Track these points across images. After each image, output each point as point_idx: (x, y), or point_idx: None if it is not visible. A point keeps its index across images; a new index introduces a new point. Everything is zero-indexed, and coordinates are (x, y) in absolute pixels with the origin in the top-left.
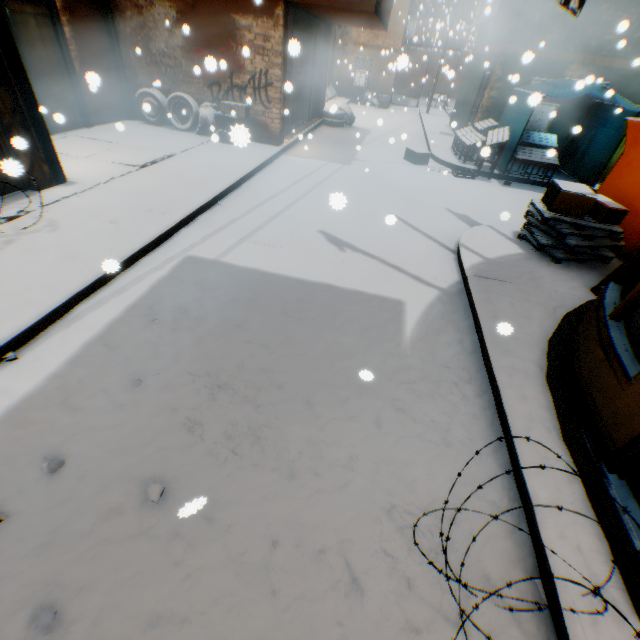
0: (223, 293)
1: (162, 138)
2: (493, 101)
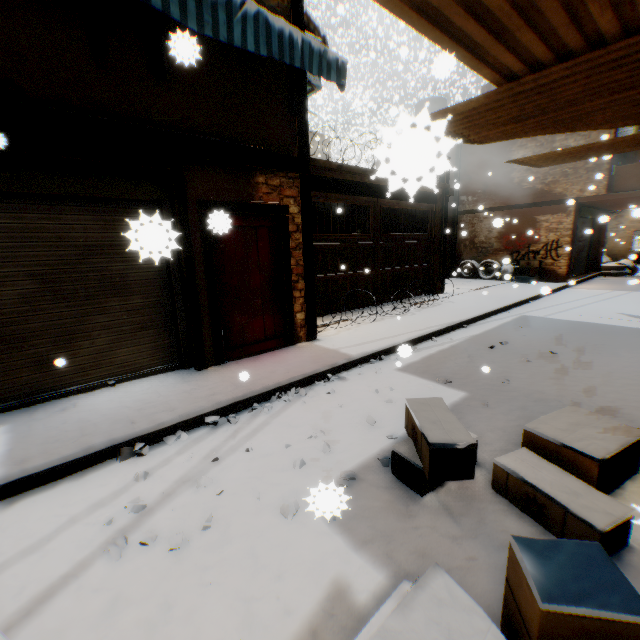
0: (553, 324)
1: (476, 282)
2: None
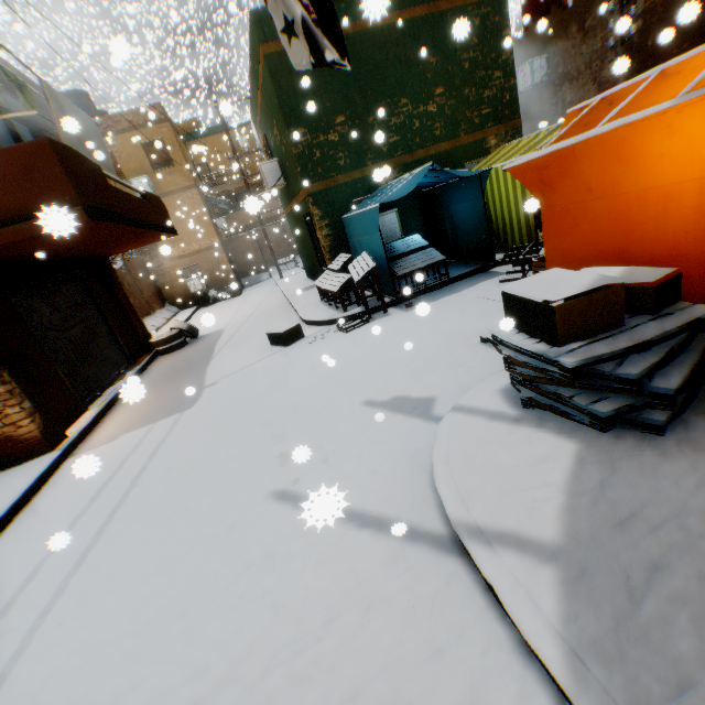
0: None
1: None
2: (331, 237)
